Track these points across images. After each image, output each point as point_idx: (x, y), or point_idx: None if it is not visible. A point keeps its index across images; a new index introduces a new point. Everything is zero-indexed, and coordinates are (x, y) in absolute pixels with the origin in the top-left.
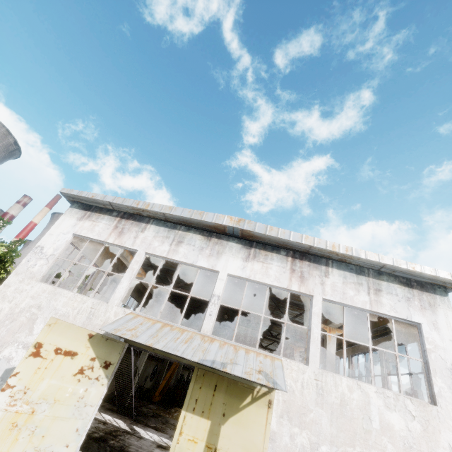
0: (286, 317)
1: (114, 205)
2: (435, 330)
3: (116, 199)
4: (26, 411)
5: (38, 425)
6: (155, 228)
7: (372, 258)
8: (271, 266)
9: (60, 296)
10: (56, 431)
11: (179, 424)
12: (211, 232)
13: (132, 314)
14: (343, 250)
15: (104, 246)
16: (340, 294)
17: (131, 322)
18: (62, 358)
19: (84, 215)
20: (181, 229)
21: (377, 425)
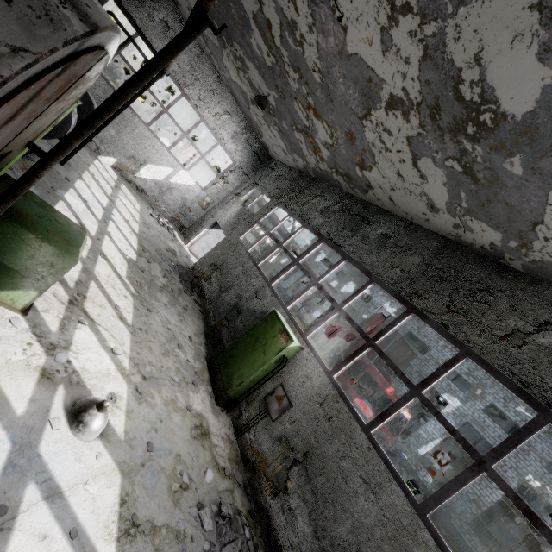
0: None
1: None
2: None
3: None
4: None
5: None
6: None
7: None
8: None
9: None
10: None
11: None
12: None
13: None
14: None
15: None
16: None
17: None
18: None
19: None
20: None
21: None
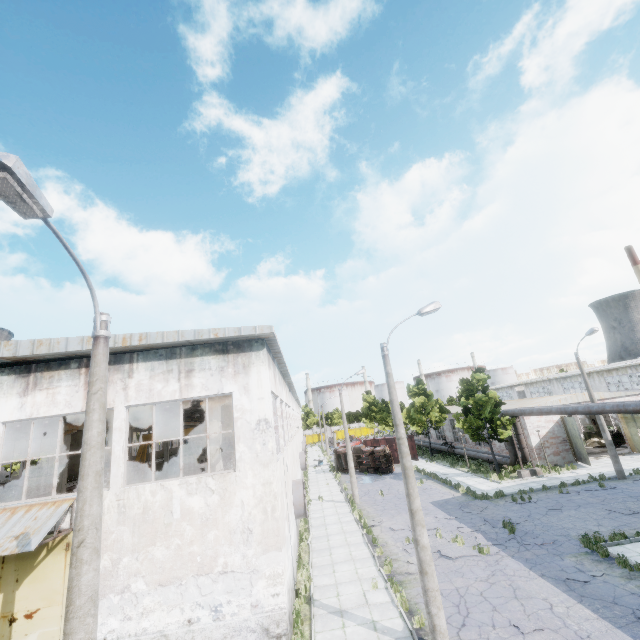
0: None
1: None
2: (245, 394)
3: None
4: None
5: None
6: None
7: (171, 339)
8: (59, 390)
9: None
10: None
11: None
12: None
13: None
14: (136, 341)
15: None
16: (147, 393)
17: None
18: None
19: None
20: None
21: (178, 515)
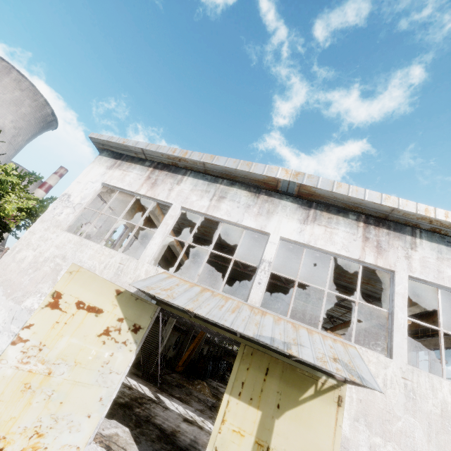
0: (357, 295)
1: (146, 153)
2: None
3: (150, 146)
4: (41, 371)
5: (55, 389)
6: (192, 181)
7: None
8: (337, 232)
9: (86, 248)
10: (76, 398)
11: (220, 410)
12: (259, 188)
13: (166, 274)
14: (441, 215)
15: (135, 198)
16: (434, 272)
17: (165, 281)
18: (85, 314)
19: (114, 163)
20: (223, 184)
21: None
